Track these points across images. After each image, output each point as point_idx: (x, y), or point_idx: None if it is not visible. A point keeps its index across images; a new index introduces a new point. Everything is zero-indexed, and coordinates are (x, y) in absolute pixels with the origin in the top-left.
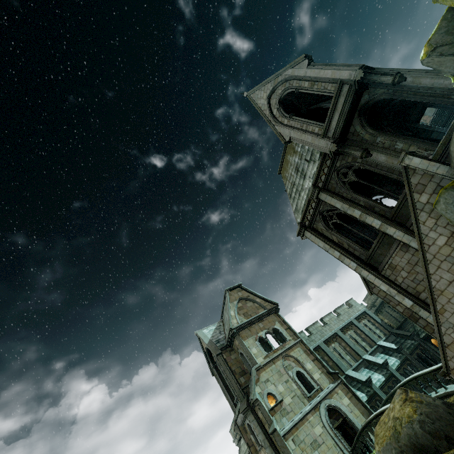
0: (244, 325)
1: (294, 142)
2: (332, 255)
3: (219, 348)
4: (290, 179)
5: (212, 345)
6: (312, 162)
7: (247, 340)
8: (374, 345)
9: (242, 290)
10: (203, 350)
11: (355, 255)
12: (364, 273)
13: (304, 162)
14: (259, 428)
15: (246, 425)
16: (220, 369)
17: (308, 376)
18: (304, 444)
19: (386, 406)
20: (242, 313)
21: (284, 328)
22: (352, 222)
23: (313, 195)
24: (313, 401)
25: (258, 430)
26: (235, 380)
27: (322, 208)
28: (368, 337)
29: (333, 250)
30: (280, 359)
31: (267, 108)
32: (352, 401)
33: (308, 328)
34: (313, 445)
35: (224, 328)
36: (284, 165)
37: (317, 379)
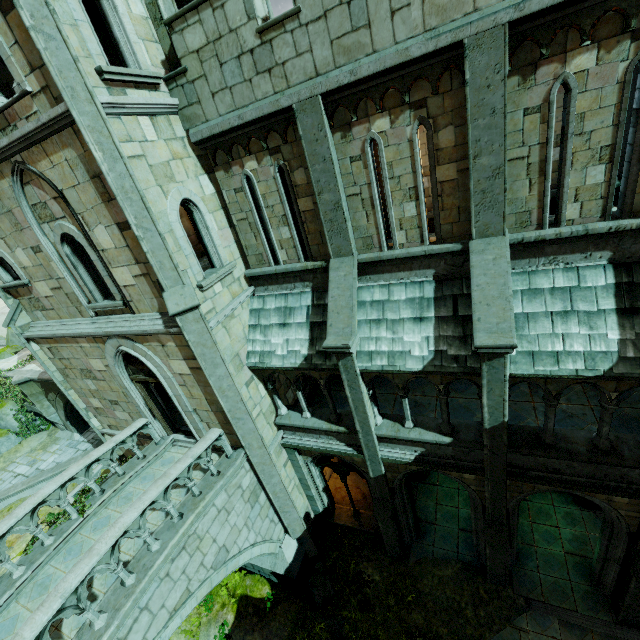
0: None
1: None
2: None
3: None
4: None
5: None
6: None
7: None
8: None
9: None
10: None
11: None
12: None
13: None
14: None
15: None
16: None
17: (98, 264)
18: (70, 364)
19: None
20: None
21: None
22: None
23: None
24: (97, 322)
25: None
26: None
27: None
28: None
29: None
30: (6, 175)
31: None
32: (196, 375)
33: None
34: (85, 372)
35: None
36: None
37: (122, 286)
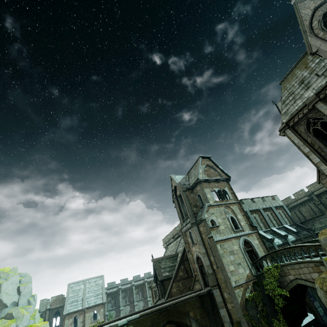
0: (206, 180)
1: (310, 59)
2: (301, 150)
3: (185, 188)
4: (290, 89)
5: (180, 185)
6: (323, 77)
7: (205, 189)
8: (280, 225)
9: (210, 161)
10: (171, 186)
11: (320, 154)
12: (323, 167)
13: (314, 76)
14: (199, 234)
15: (188, 232)
16: (179, 201)
17: (237, 221)
18: (226, 250)
19: (296, 245)
20: (206, 173)
21: (230, 192)
22: (320, 137)
23: (312, 102)
24: (237, 234)
25: (198, 235)
26: (191, 207)
27: (311, 115)
28: (278, 220)
29: (305, 146)
30: (223, 206)
31: (309, 18)
32: (260, 243)
33: (242, 200)
34: (231, 252)
35: (189, 179)
36: (288, 78)
37: (242, 225)
